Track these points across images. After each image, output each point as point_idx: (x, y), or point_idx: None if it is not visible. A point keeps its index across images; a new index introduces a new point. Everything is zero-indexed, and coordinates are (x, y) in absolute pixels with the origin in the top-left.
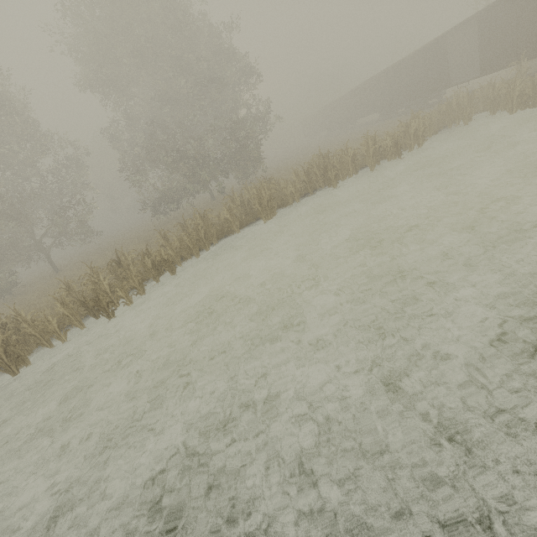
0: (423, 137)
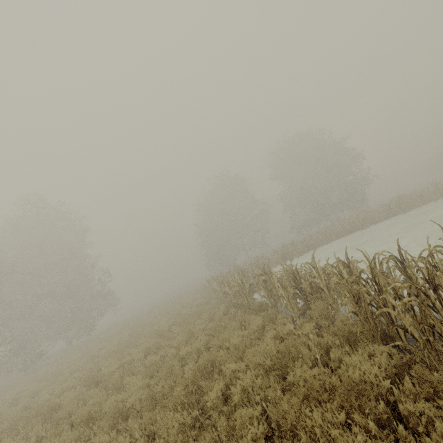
0: None
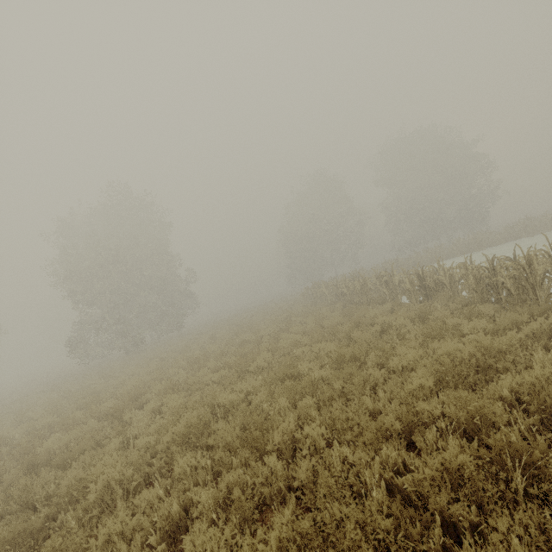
0: None
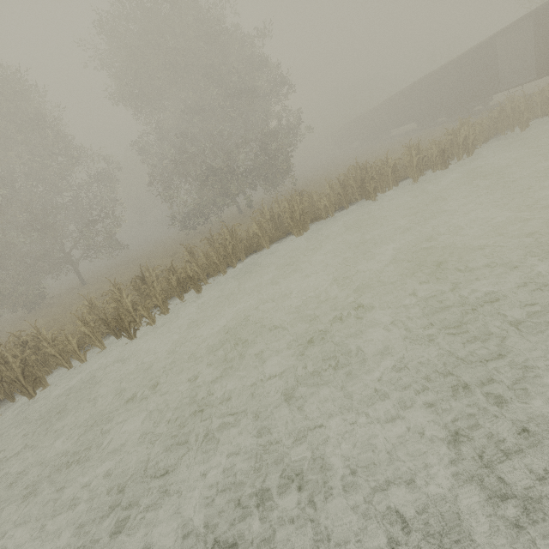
0: (473, 145)
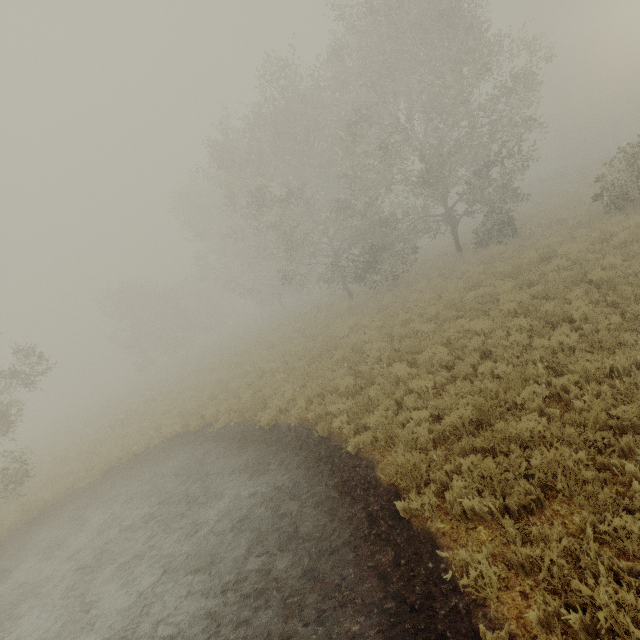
0: None
